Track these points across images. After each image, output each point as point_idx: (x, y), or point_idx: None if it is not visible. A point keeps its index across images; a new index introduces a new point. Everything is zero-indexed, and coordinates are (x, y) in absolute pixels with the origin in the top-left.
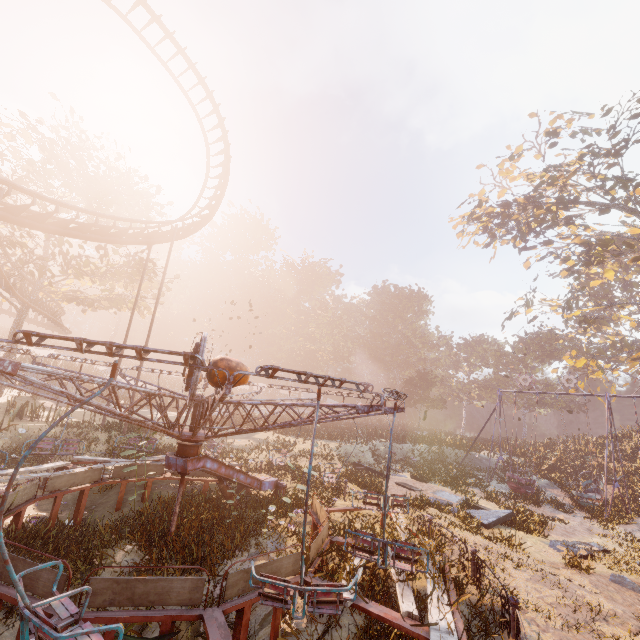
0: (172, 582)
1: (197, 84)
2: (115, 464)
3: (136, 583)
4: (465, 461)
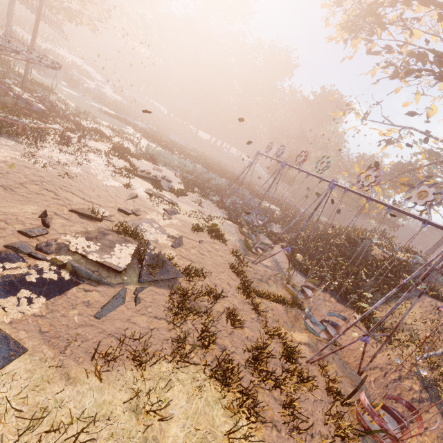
0: None
1: None
2: None
3: None
4: (245, 198)
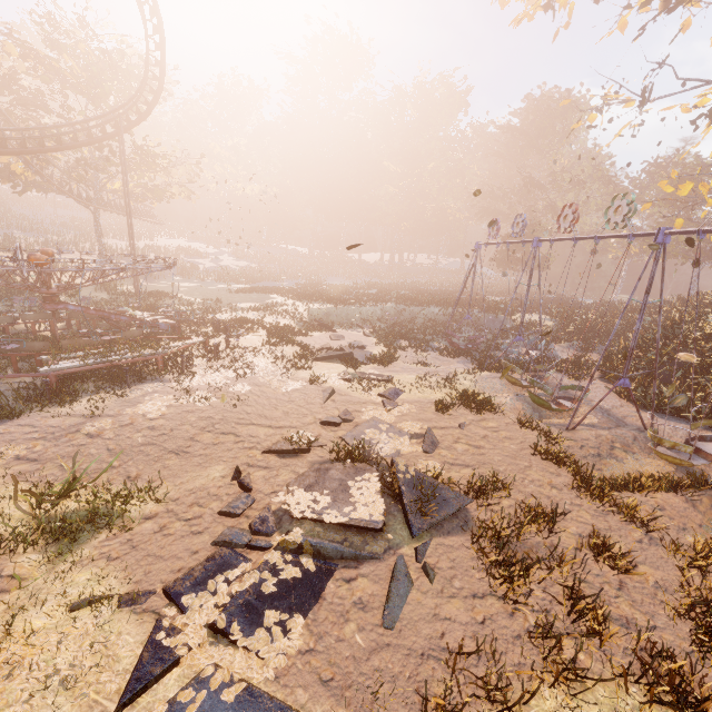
0: None
1: None
2: None
3: None
4: (482, 323)
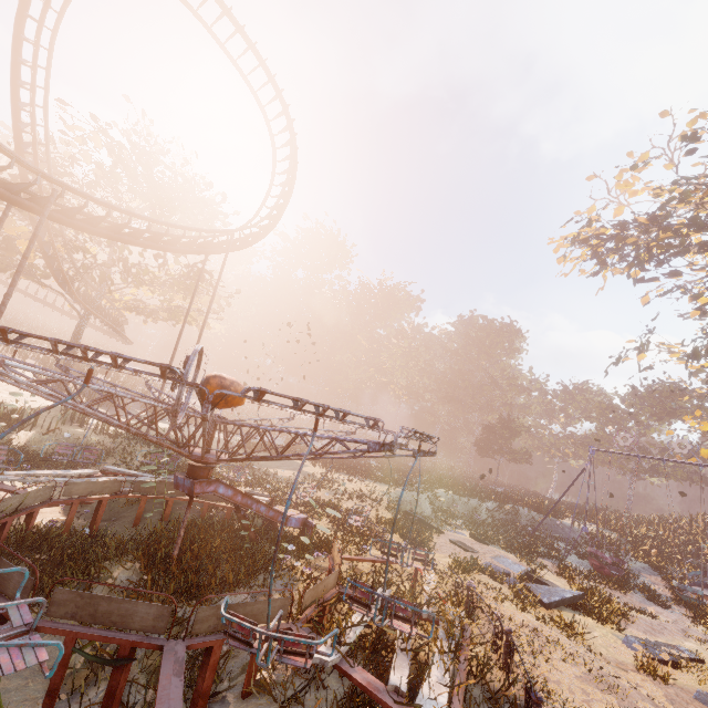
0: (137, 606)
1: (267, 83)
2: (141, 478)
3: (100, 600)
4: (543, 527)
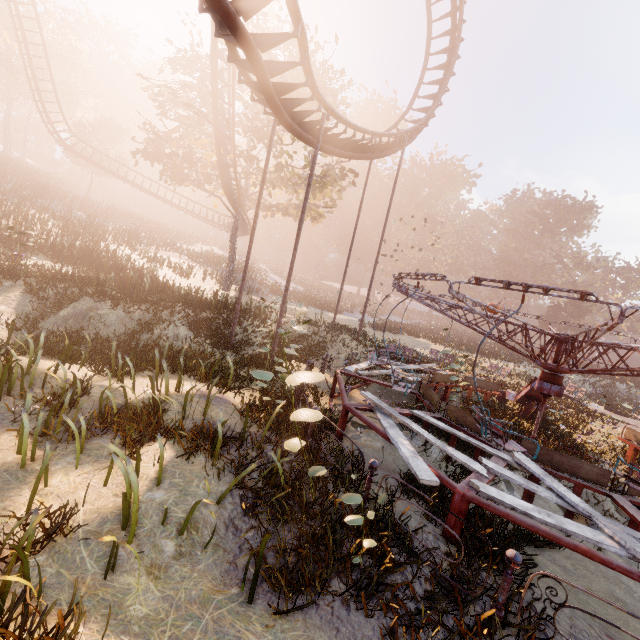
0: None
1: None
2: (409, 368)
3: None
4: None
